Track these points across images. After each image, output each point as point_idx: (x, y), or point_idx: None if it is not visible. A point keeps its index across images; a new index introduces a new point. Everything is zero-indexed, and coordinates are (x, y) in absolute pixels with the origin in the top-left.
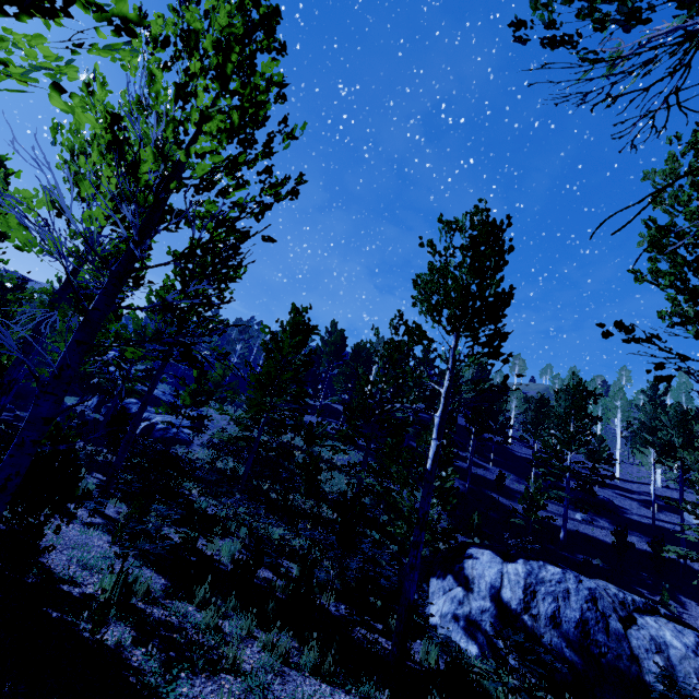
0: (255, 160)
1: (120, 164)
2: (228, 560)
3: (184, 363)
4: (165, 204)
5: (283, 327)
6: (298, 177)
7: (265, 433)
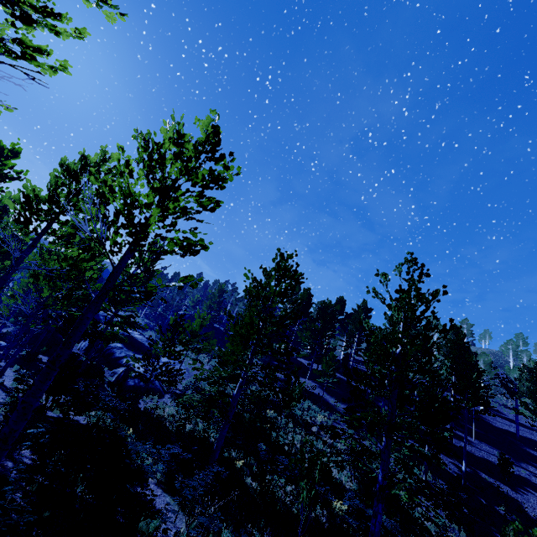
0: None
1: None
2: None
3: (170, 313)
4: None
5: (267, 273)
6: None
7: None
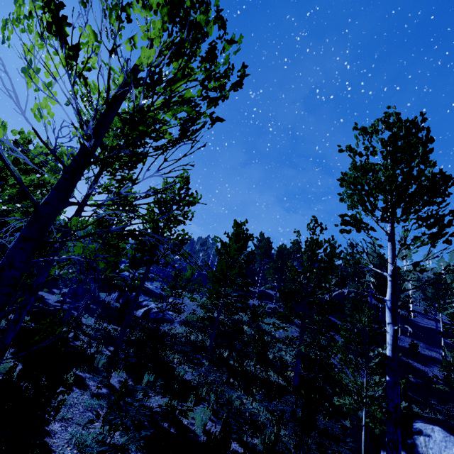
0: (198, 41)
1: (86, 87)
2: (201, 430)
3: (168, 267)
4: (119, 106)
5: (229, 236)
6: (241, 68)
7: (222, 313)
